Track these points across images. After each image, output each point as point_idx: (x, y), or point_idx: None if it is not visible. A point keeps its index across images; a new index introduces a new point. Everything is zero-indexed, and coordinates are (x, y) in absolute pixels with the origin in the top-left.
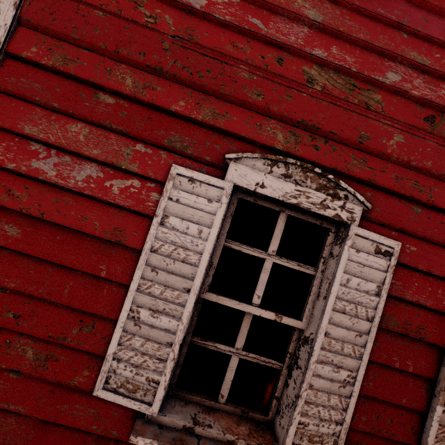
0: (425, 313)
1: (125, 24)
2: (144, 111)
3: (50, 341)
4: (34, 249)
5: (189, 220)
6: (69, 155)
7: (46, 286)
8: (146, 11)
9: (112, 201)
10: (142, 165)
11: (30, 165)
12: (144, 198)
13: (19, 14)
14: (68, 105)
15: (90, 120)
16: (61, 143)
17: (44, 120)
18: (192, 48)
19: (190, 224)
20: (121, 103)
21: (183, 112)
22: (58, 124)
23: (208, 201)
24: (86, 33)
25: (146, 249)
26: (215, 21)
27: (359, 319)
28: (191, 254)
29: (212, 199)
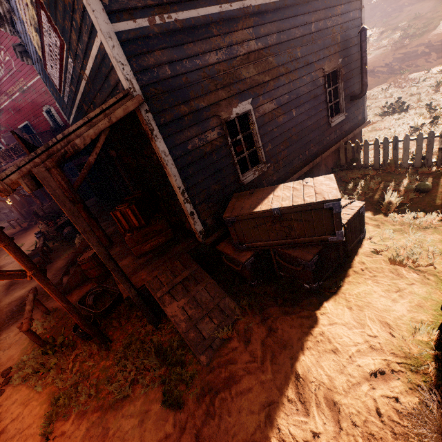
0: (4, 143)
1: None
2: None
3: None
4: None
5: None
6: None
7: None
8: None
9: None
10: None
11: None
12: None
13: None
14: None
15: None
16: None
17: None
18: None
19: None
20: None
21: None
22: None
23: None
24: None
25: None
26: None
27: (3, 146)
28: None
29: None
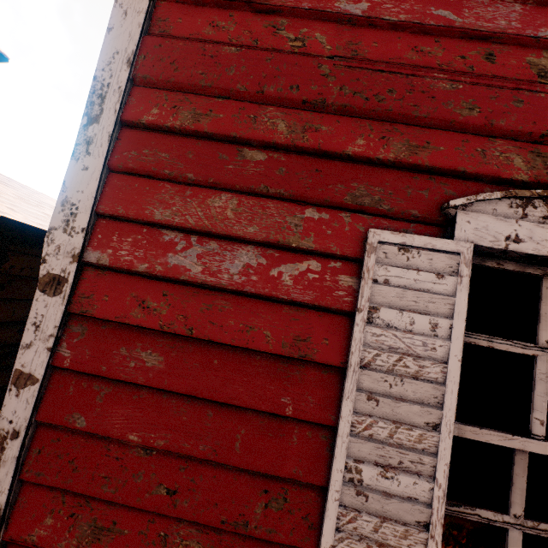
0: None
1: (266, 55)
2: (308, 162)
3: (224, 529)
4: (185, 384)
5: (411, 310)
6: (215, 240)
7: (207, 438)
8: (289, 34)
9: (285, 296)
10: (319, 238)
11: (166, 262)
12: (330, 286)
13: (133, 72)
14: (206, 173)
15: (237, 188)
16: (204, 225)
17: (177, 198)
18: (361, 66)
19: (415, 316)
20: (275, 158)
21: (366, 154)
22: (195, 201)
23: (437, 276)
24: (218, 76)
25: (353, 364)
26: (385, 26)
27: None
28: (427, 365)
29: (441, 272)
